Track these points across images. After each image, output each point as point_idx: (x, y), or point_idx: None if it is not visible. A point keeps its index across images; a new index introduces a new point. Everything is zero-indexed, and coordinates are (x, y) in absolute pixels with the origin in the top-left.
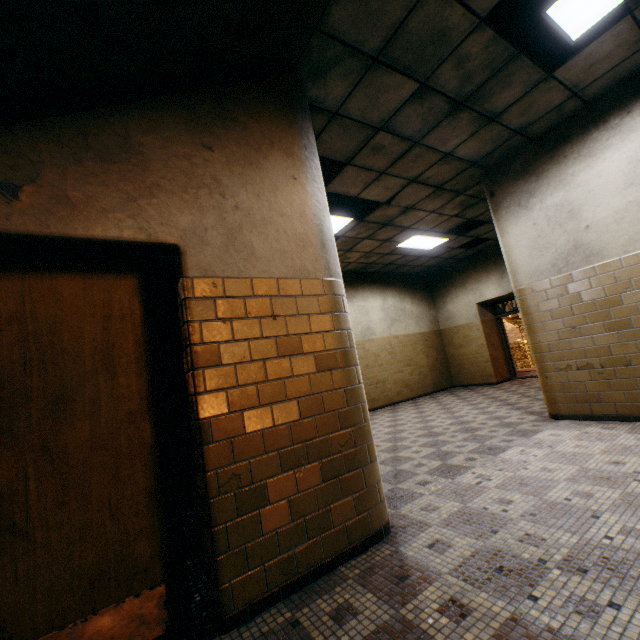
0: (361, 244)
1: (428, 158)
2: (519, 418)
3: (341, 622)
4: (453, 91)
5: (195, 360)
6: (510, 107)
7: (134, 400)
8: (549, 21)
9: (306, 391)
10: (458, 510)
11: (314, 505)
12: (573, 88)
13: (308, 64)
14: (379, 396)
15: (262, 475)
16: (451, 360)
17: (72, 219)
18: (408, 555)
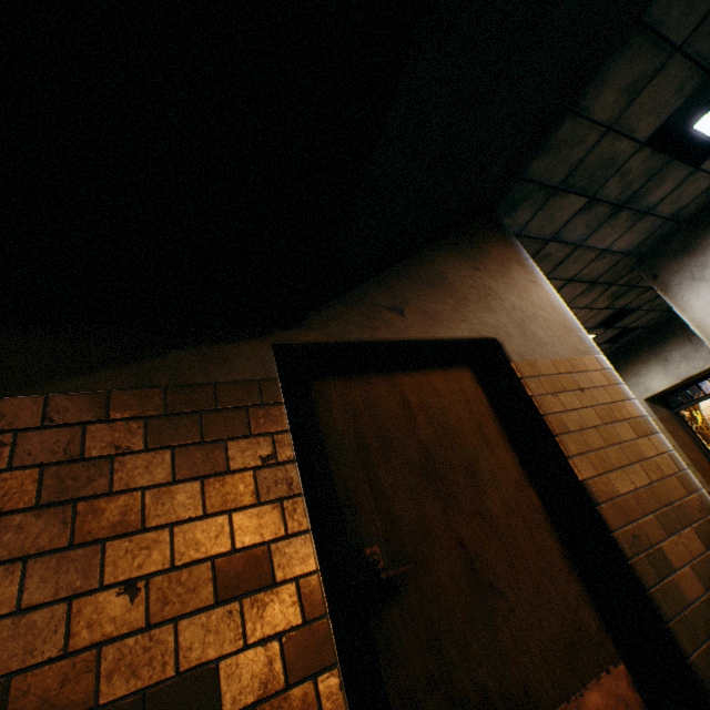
0: None
1: (586, 257)
2: None
3: None
4: (614, 198)
5: (551, 428)
6: (662, 200)
7: (513, 471)
8: (695, 132)
9: (639, 455)
10: None
11: None
12: None
13: (505, 203)
14: None
15: (653, 538)
16: None
17: (435, 327)
18: None
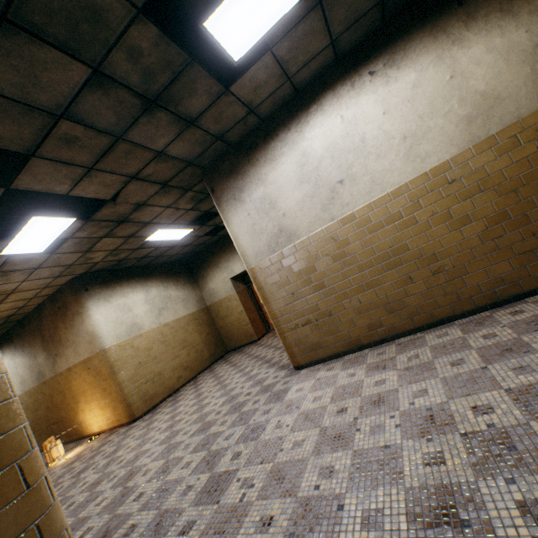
0: (102, 243)
1: (141, 155)
2: (275, 377)
3: None
4: (139, 86)
5: None
6: (204, 113)
7: None
8: (210, 35)
9: None
10: None
11: None
12: (249, 105)
13: None
14: (159, 390)
15: None
16: (222, 330)
17: None
18: None
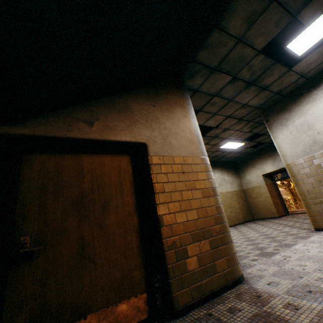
0: None
1: (235, 106)
2: (297, 231)
3: (233, 313)
4: (247, 78)
5: (155, 189)
6: (273, 83)
7: (130, 207)
8: (288, 50)
9: (199, 206)
10: (278, 269)
11: (208, 260)
12: (301, 74)
13: (187, 73)
14: None
15: (185, 243)
16: (251, 205)
17: (110, 133)
18: (258, 288)
